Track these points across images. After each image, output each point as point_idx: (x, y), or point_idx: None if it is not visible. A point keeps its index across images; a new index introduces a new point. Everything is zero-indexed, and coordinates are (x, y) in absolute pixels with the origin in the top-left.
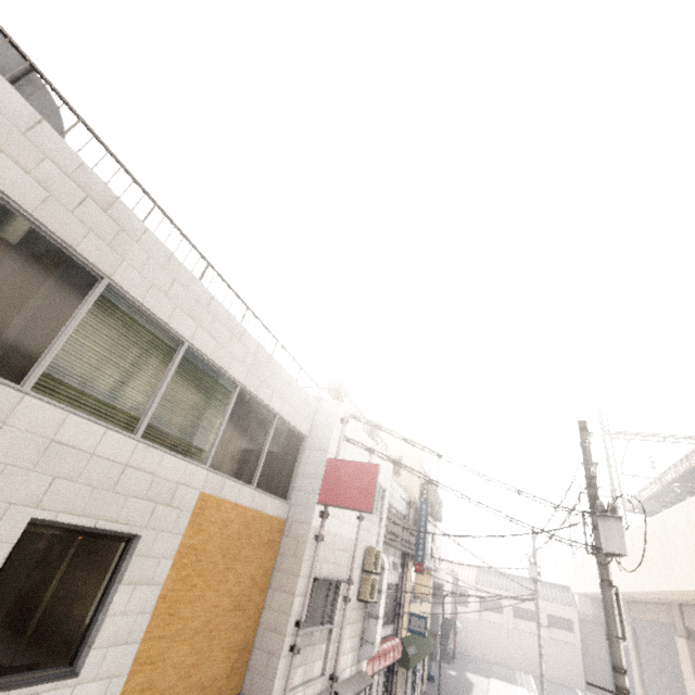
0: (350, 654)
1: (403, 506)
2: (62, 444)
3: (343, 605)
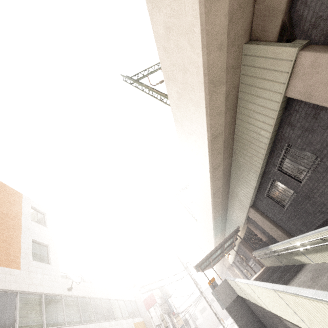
0: None
1: (159, 300)
2: (122, 325)
3: None
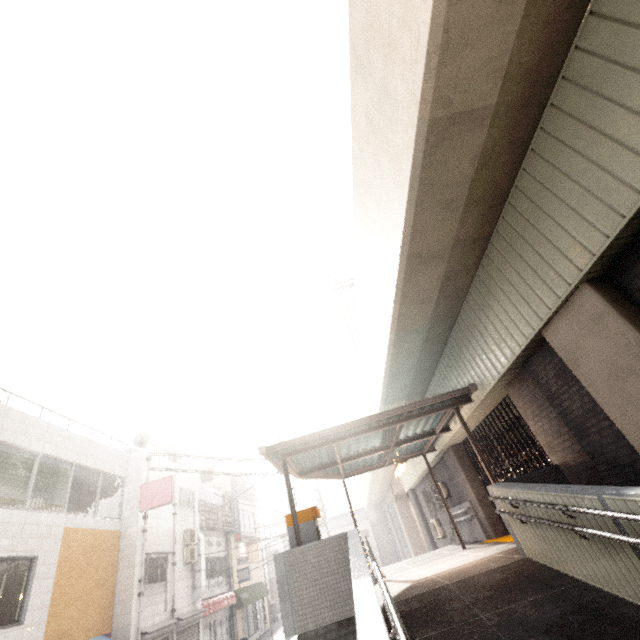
0: (185, 598)
1: (219, 500)
2: None
3: (173, 569)
